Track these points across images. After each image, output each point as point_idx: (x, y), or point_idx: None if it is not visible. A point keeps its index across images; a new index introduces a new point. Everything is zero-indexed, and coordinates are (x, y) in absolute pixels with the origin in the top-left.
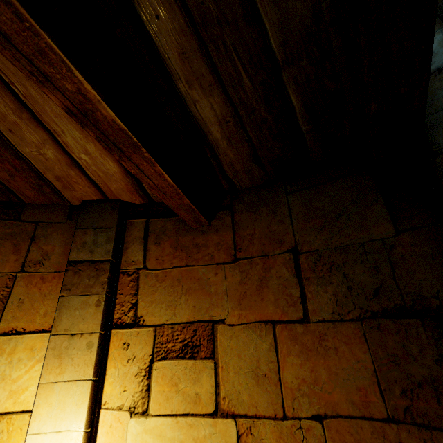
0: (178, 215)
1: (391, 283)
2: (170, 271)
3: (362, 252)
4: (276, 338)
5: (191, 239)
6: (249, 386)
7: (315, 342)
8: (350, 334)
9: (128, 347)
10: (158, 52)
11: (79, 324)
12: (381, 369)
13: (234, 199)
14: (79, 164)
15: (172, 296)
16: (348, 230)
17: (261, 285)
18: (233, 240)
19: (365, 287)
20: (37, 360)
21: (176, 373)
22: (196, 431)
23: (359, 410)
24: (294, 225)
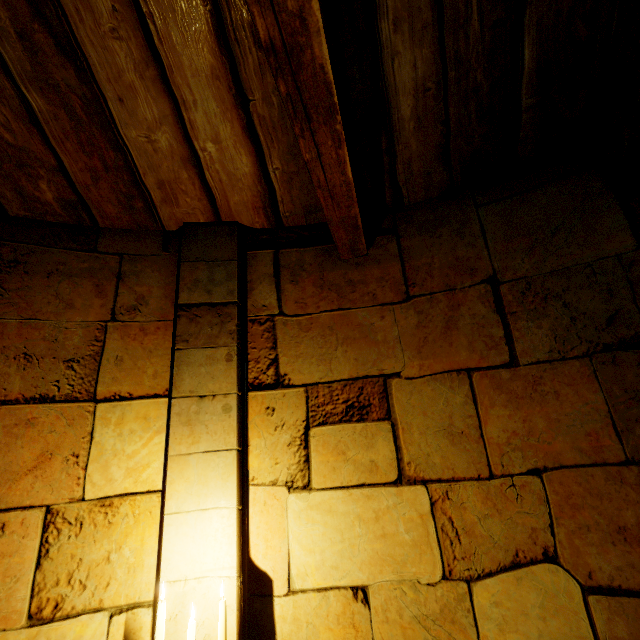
0: (333, 237)
1: (630, 308)
2: (317, 317)
3: (589, 274)
4: (474, 389)
5: (341, 274)
6: (441, 447)
7: (527, 388)
8: (575, 374)
9: (273, 413)
10: None
11: (208, 383)
12: (617, 409)
13: (399, 219)
14: (199, 160)
15: (324, 348)
16: (569, 247)
17: (448, 327)
18: (402, 273)
19: (595, 316)
20: (155, 432)
21: (341, 440)
22: (376, 503)
23: (589, 457)
24: (490, 247)
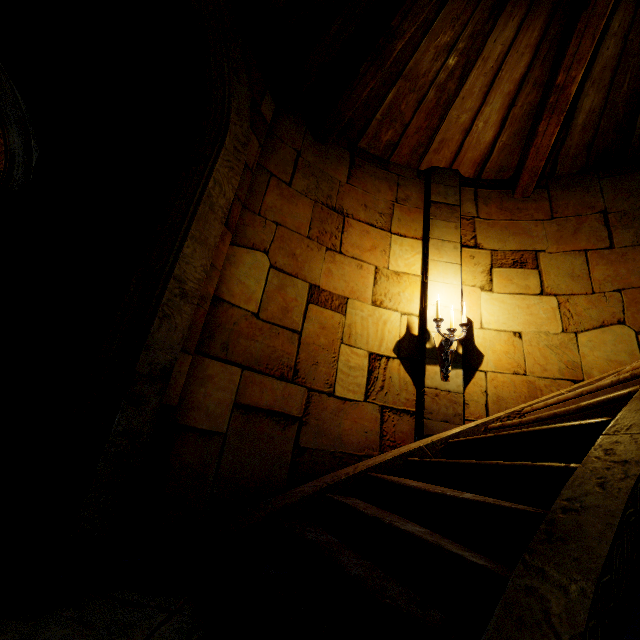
0: (520, 179)
1: None
2: (498, 222)
3: None
4: (587, 258)
5: (513, 204)
6: (566, 282)
7: (618, 257)
8: None
9: (474, 258)
10: (592, 65)
11: (446, 236)
12: None
13: (550, 182)
14: (470, 130)
15: (502, 236)
16: None
17: (575, 232)
18: (550, 207)
19: None
20: (416, 253)
21: (510, 275)
22: (528, 301)
23: None
24: (605, 197)
